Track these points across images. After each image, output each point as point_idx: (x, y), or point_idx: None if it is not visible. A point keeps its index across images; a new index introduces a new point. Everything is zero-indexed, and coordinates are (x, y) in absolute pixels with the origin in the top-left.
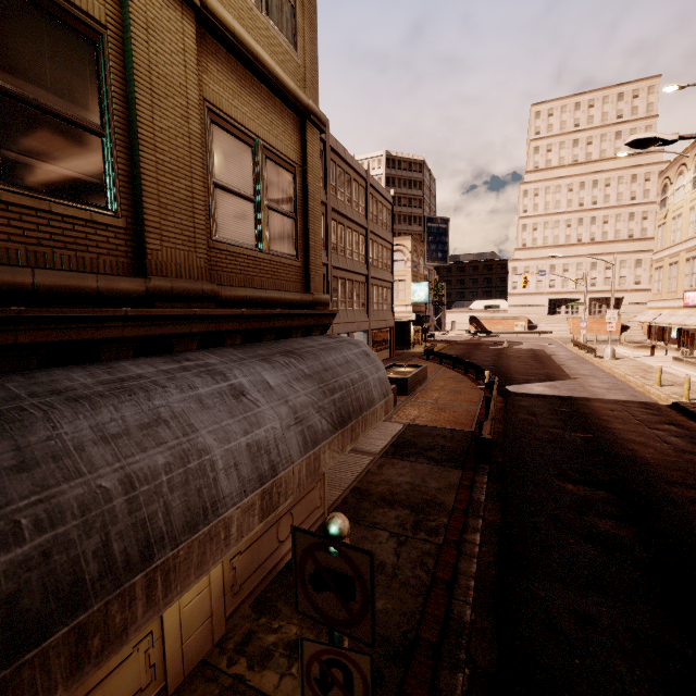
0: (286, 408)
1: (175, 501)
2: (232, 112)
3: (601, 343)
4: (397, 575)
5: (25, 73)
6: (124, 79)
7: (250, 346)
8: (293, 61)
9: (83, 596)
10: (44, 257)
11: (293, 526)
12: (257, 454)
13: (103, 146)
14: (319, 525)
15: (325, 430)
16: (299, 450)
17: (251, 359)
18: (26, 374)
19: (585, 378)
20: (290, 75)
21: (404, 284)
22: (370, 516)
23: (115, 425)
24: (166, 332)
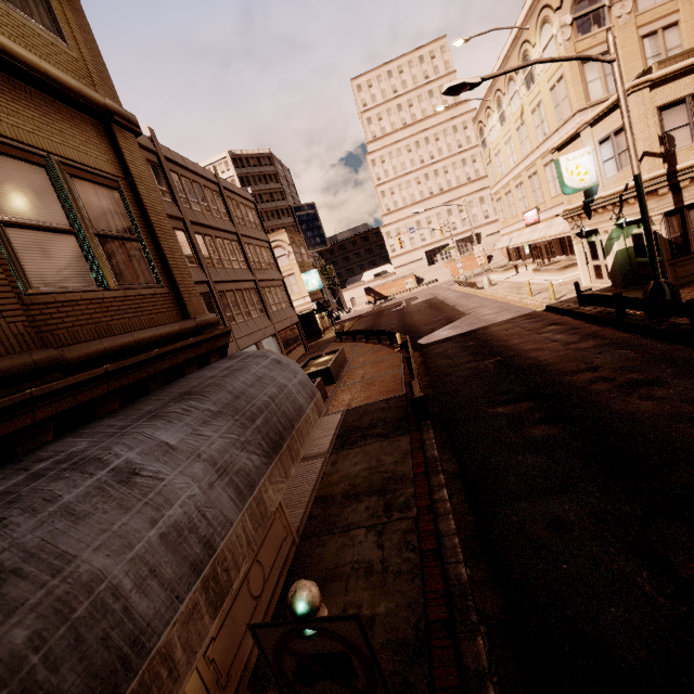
0: (200, 464)
1: (67, 680)
2: None
3: (478, 276)
4: (388, 569)
5: None
6: None
7: (133, 405)
8: (64, 54)
9: None
10: None
11: (249, 626)
12: (178, 540)
13: None
14: (293, 555)
15: (259, 465)
16: (235, 505)
17: (136, 422)
18: None
19: (477, 310)
20: (67, 71)
21: (294, 277)
22: (341, 520)
23: None
24: None
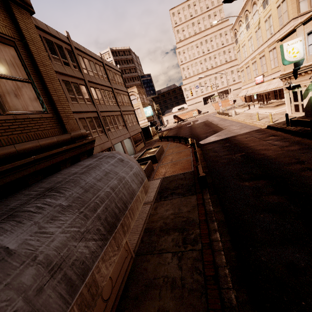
0: (33, 269)
1: None
2: None
3: (228, 110)
4: (184, 285)
5: None
6: None
7: (6, 200)
8: None
9: None
10: None
11: None
12: None
13: None
14: (131, 265)
15: (94, 249)
16: (63, 302)
17: None
18: None
19: (229, 127)
20: None
21: (139, 110)
22: (158, 245)
23: None
24: None
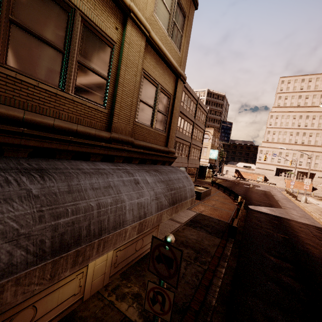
0: (153, 192)
1: (111, 217)
2: (151, 73)
3: (301, 194)
4: (184, 278)
5: (89, 58)
6: (118, 61)
7: (141, 165)
8: (177, 55)
9: (80, 241)
10: (80, 120)
11: (153, 236)
12: (140, 207)
13: (106, 83)
14: None
15: (166, 205)
16: (155, 210)
17: (142, 170)
18: (68, 161)
19: (289, 209)
20: (176, 61)
21: (206, 149)
22: None
23: (96, 185)
24: (113, 154)
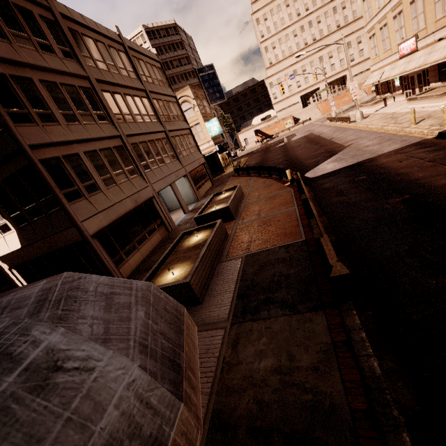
0: None
1: None
2: None
3: (345, 112)
4: None
5: None
6: None
7: None
8: None
9: None
10: None
11: None
12: None
13: None
14: None
15: None
16: None
17: None
18: None
19: (356, 142)
20: None
21: (199, 126)
22: None
23: None
24: None
